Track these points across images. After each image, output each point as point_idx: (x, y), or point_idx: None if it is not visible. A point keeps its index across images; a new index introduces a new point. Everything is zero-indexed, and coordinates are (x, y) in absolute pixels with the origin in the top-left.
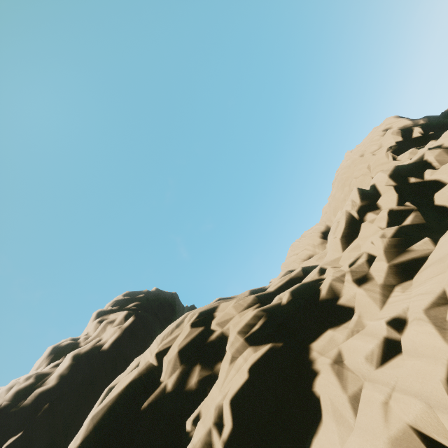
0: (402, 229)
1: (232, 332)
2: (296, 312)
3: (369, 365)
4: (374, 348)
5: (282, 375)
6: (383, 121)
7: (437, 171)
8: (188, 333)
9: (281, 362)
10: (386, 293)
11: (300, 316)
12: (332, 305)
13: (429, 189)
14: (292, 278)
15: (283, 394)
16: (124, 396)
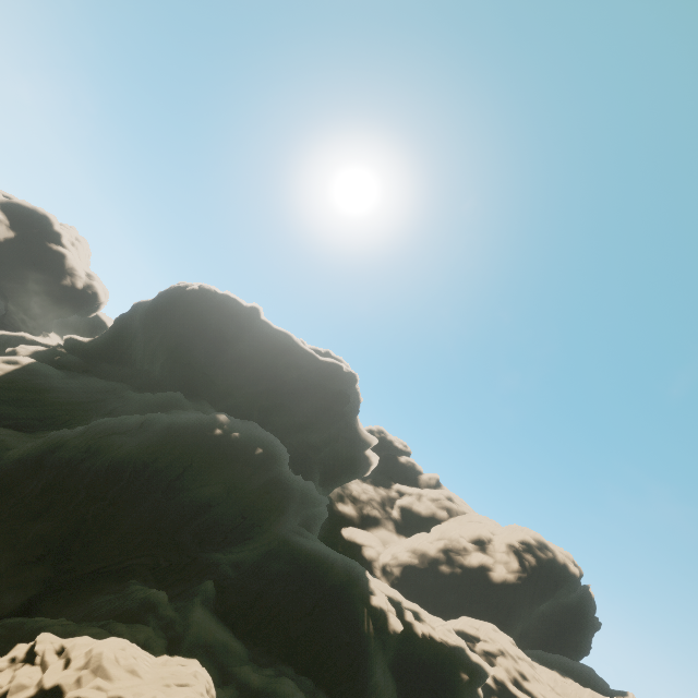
0: None
1: (494, 668)
2: (508, 693)
3: None
4: None
5: (488, 690)
6: None
7: None
8: (491, 647)
9: (491, 689)
10: None
11: (507, 695)
12: None
13: None
14: (535, 693)
15: (484, 690)
16: (467, 632)
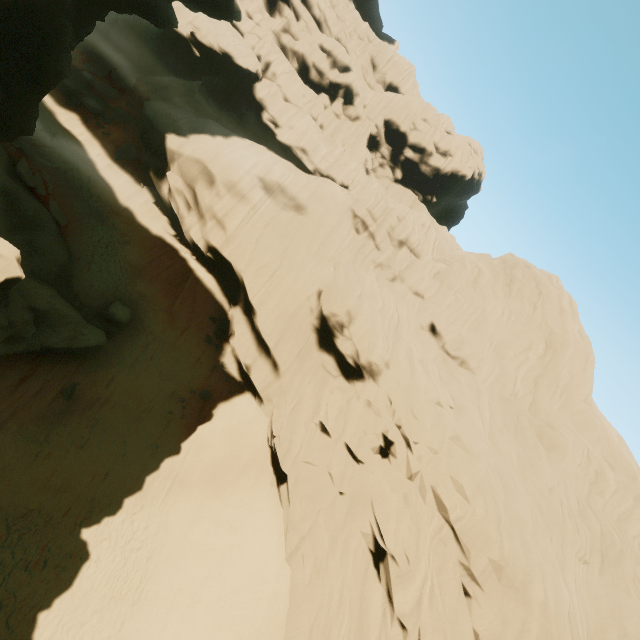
0: (308, 62)
1: None
2: None
3: (246, 5)
4: (250, 9)
5: None
6: (470, 169)
7: (340, 103)
8: None
9: None
10: (275, 33)
11: None
12: (277, 9)
13: (333, 97)
14: (311, 4)
15: None
16: None
